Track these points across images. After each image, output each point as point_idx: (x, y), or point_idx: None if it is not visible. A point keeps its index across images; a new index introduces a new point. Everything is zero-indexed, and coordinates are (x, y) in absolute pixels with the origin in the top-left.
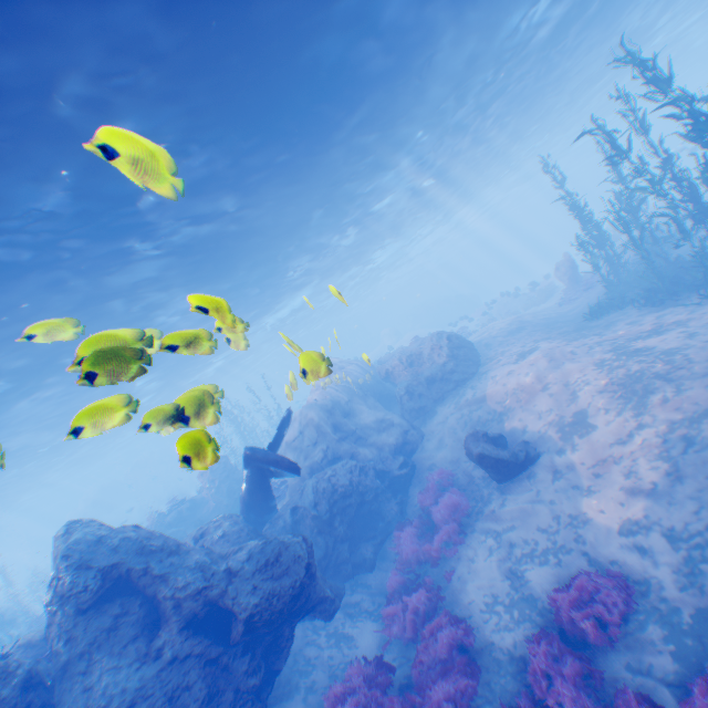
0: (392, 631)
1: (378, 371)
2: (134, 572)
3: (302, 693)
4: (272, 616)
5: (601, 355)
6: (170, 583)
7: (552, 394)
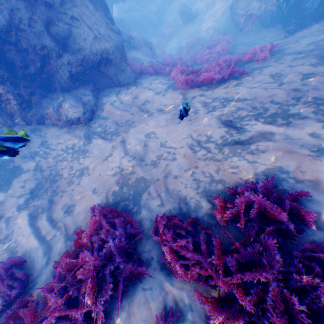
0: None
1: None
2: None
3: None
4: None
5: None
6: None
7: None
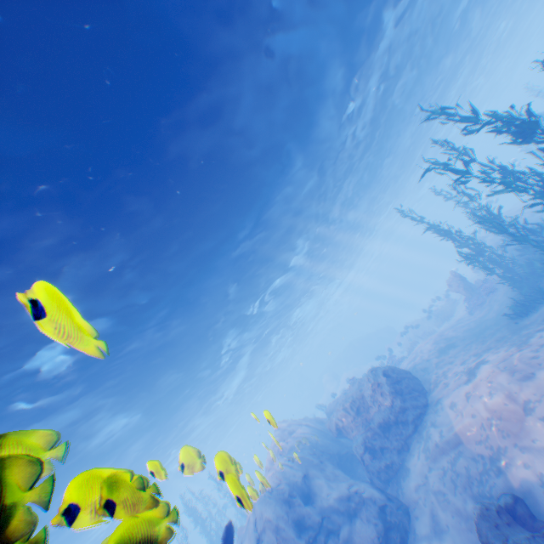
0: None
1: (328, 426)
2: None
3: None
4: None
5: None
6: None
7: None
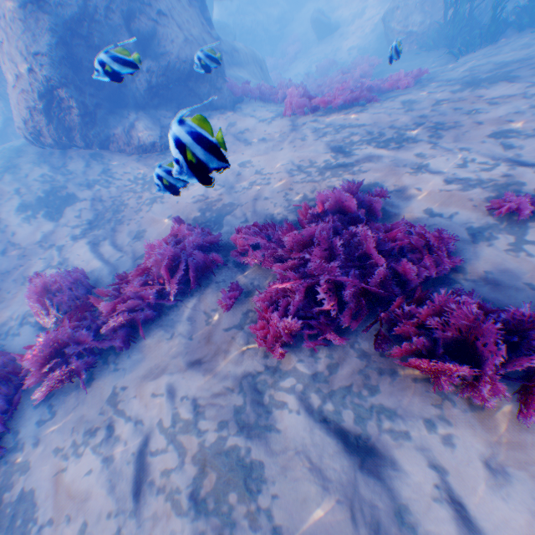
0: None
1: None
2: None
3: None
4: None
5: None
6: None
7: None
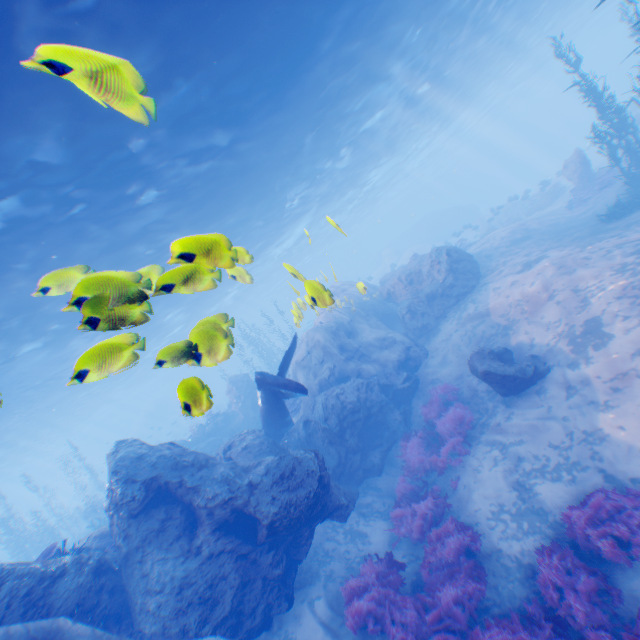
0: (401, 532)
1: (379, 291)
2: (171, 484)
3: (323, 581)
4: (291, 522)
5: (622, 260)
6: (202, 494)
7: (563, 305)
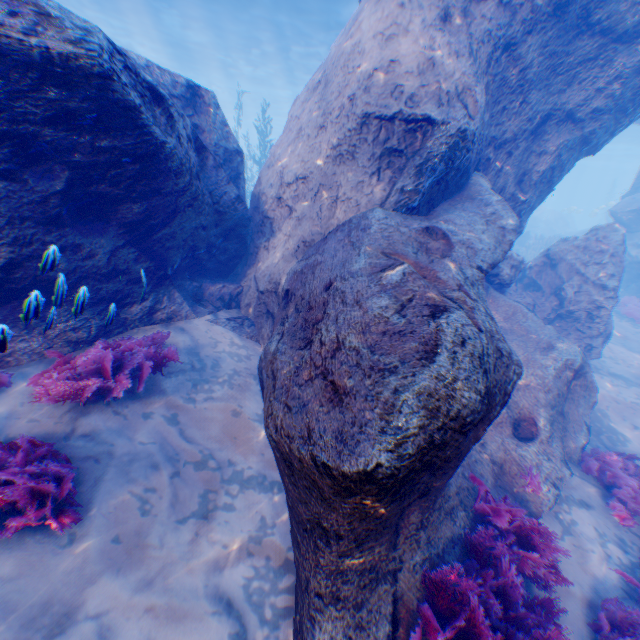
0: None
1: None
2: None
3: None
4: None
5: None
6: None
7: None
